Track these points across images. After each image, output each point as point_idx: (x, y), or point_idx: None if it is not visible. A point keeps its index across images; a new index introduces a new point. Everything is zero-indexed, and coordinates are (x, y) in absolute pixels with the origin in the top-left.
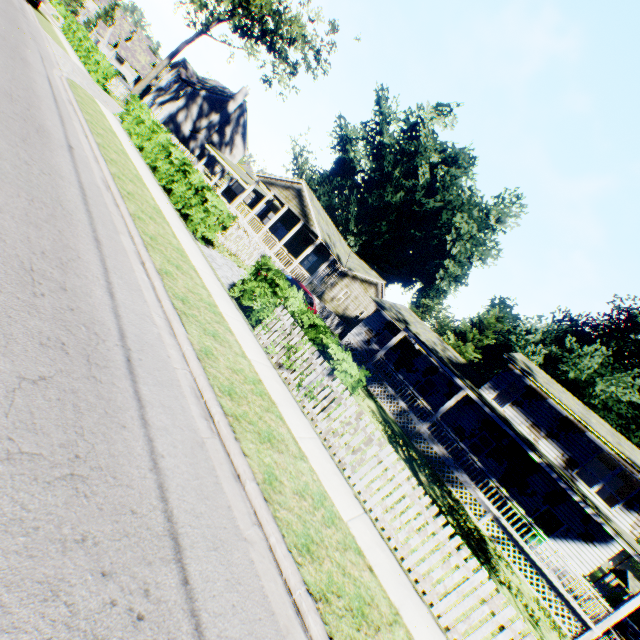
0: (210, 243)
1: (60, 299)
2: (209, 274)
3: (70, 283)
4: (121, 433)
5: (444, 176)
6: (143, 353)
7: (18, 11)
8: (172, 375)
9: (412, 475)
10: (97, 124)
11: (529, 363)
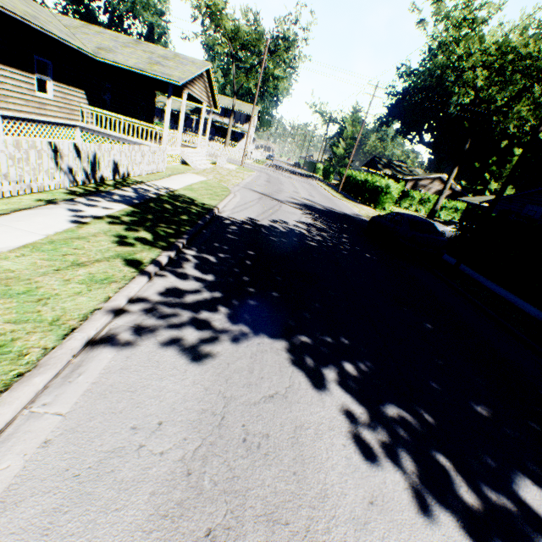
0: None
1: None
2: None
3: None
4: None
5: None
6: None
7: None
8: None
9: None
10: None
11: None
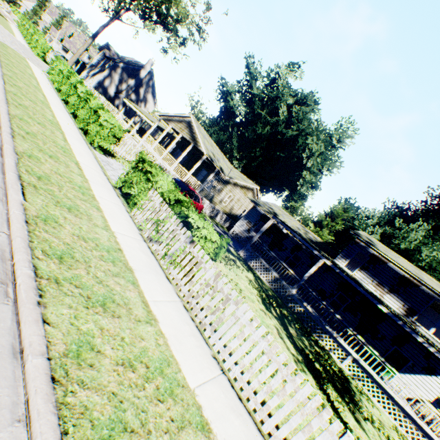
0: (107, 152)
1: None
2: (95, 169)
3: None
4: None
5: (297, 112)
6: None
7: None
8: None
9: (283, 330)
10: (15, 67)
11: (370, 238)
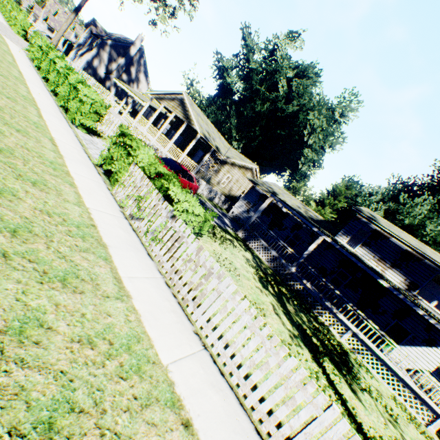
0: (90, 131)
1: None
2: (74, 147)
3: None
4: None
5: (298, 85)
6: None
7: None
8: None
9: (279, 306)
10: None
11: (373, 213)
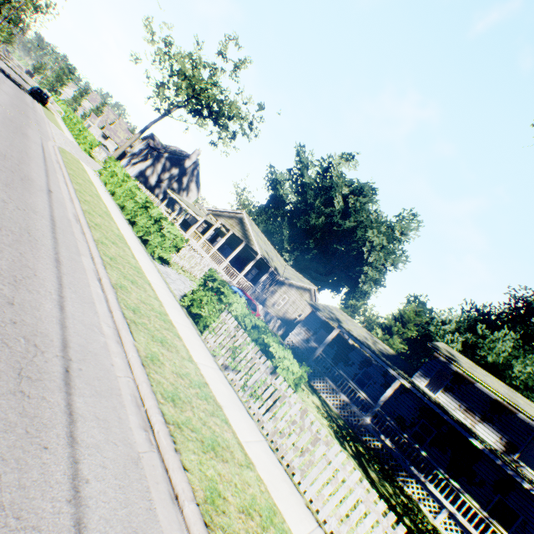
0: (166, 262)
1: (4, 313)
2: (162, 287)
3: (19, 298)
4: (40, 456)
5: (354, 203)
6: (84, 362)
7: (29, 106)
8: (113, 384)
9: (362, 472)
10: (78, 176)
11: (451, 350)
